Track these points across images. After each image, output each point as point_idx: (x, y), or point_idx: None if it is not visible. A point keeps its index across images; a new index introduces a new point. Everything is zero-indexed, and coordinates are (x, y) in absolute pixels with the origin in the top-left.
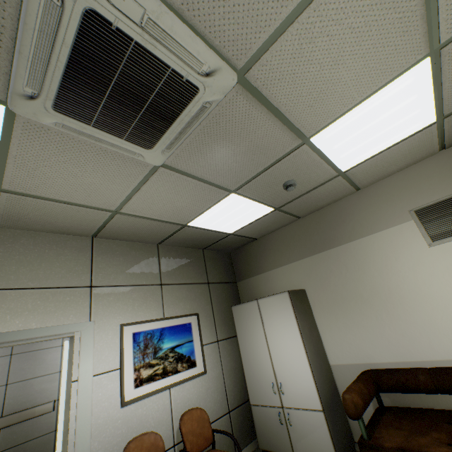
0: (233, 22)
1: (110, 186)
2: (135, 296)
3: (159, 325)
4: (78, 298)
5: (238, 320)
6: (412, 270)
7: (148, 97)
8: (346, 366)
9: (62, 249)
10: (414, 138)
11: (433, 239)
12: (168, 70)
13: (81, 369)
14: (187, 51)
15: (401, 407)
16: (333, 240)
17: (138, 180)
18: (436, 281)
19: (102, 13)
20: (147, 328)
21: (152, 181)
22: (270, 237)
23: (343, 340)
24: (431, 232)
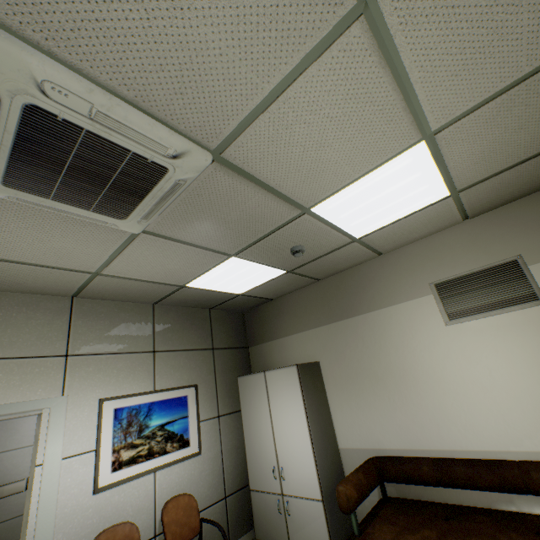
0: (196, 111)
1: (85, 250)
2: (120, 366)
3: (148, 400)
4: (50, 369)
5: (243, 393)
6: (428, 349)
7: (111, 175)
8: (355, 451)
9: (34, 312)
10: (430, 209)
11: (450, 318)
12: (129, 153)
13: (48, 451)
14: (147, 138)
15: (404, 499)
16: (352, 308)
17: (118, 244)
18: (450, 364)
19: (45, 107)
20: (133, 403)
21: (135, 246)
22: (287, 299)
23: (354, 422)
24: (449, 310)
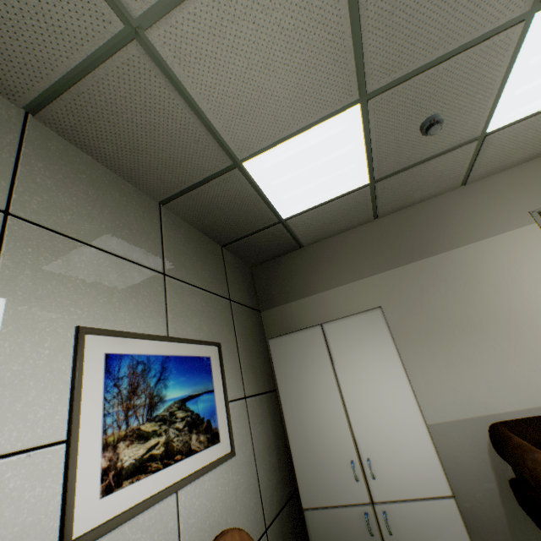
0: None
1: None
2: (114, 278)
3: (160, 350)
4: None
5: (281, 361)
6: (540, 283)
7: None
8: (451, 425)
9: None
10: None
11: None
12: None
13: None
14: None
15: None
16: (426, 248)
17: None
18: None
19: None
20: (138, 351)
21: None
22: (324, 245)
23: (445, 386)
24: None
